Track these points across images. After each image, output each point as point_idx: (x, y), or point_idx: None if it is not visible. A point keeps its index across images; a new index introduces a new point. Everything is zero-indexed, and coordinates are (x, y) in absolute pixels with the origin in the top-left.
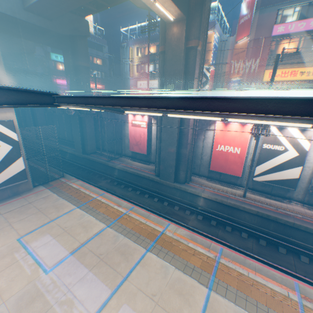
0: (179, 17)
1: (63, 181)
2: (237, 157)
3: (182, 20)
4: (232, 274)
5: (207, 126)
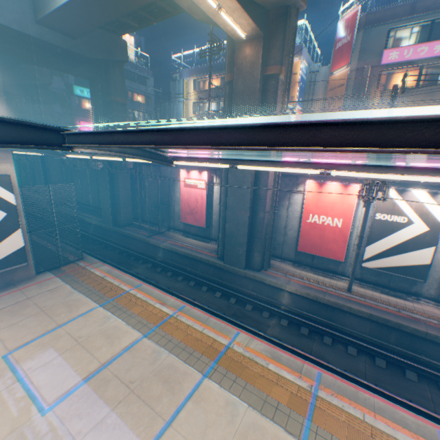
0: (253, 34)
1: (82, 266)
2: (338, 233)
3: (257, 38)
4: (338, 417)
5: (293, 188)
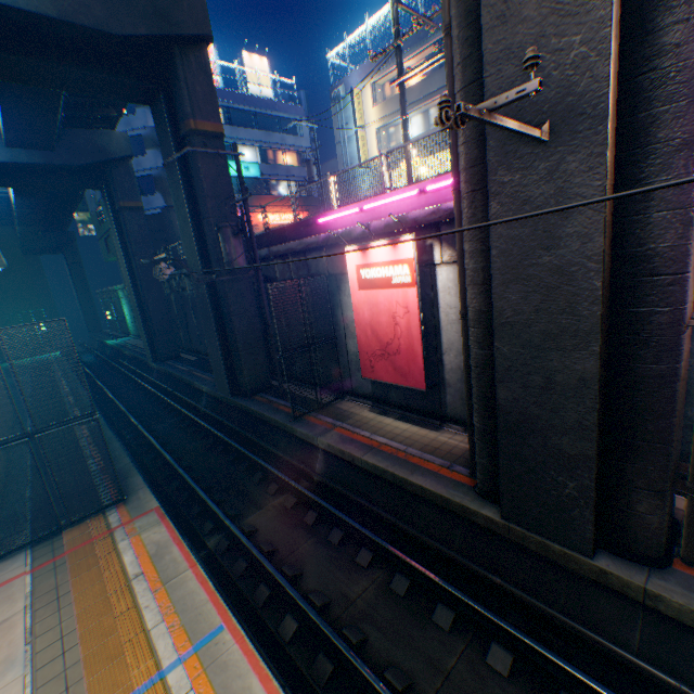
0: None
1: (110, 525)
2: None
3: None
4: None
5: None
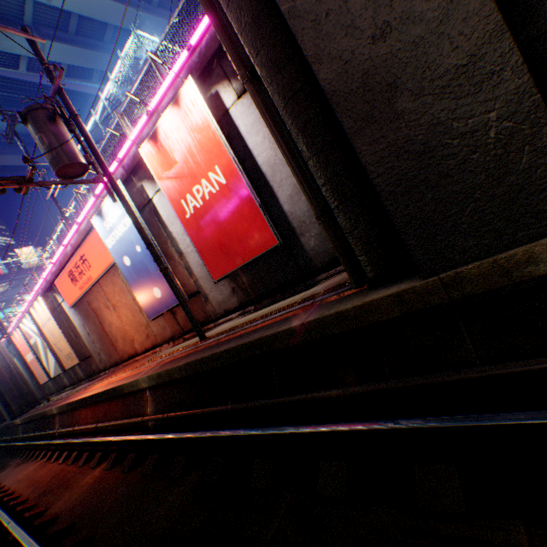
0: None
1: None
2: (37, 361)
3: None
4: None
5: None
